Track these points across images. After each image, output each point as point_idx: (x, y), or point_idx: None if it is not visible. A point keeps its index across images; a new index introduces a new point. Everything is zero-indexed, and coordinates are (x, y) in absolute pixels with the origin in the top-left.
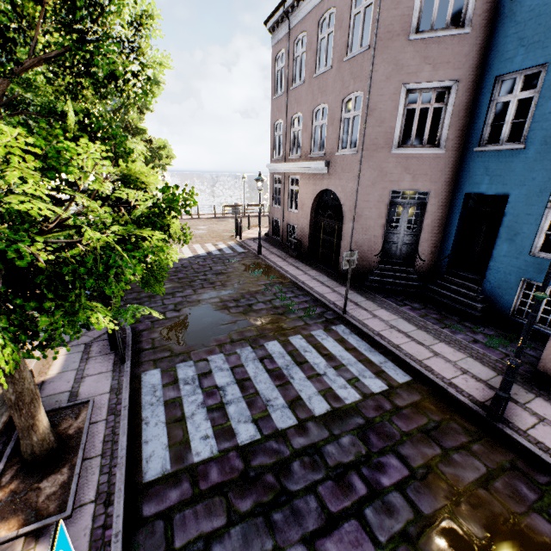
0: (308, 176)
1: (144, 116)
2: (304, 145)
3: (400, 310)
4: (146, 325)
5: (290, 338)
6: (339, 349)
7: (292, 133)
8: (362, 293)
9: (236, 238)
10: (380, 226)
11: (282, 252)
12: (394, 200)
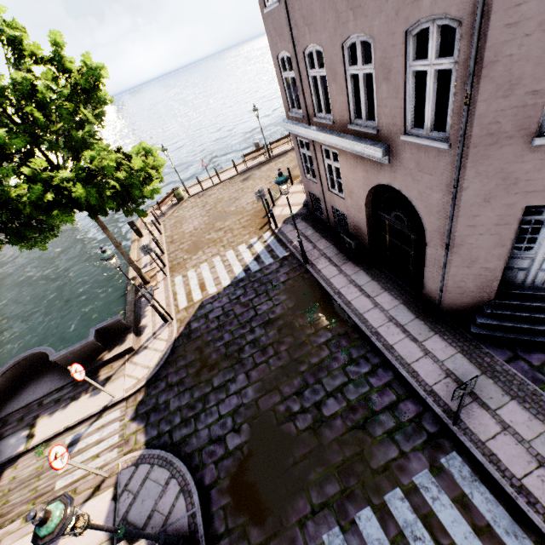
0: (352, 155)
1: (102, 143)
2: (336, 106)
3: (544, 401)
4: (211, 474)
5: (387, 500)
6: (464, 529)
7: (310, 77)
8: (469, 352)
9: (271, 226)
10: (497, 257)
11: (334, 249)
12: (530, 217)
